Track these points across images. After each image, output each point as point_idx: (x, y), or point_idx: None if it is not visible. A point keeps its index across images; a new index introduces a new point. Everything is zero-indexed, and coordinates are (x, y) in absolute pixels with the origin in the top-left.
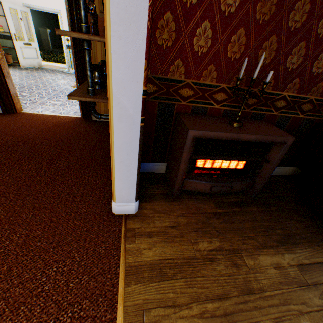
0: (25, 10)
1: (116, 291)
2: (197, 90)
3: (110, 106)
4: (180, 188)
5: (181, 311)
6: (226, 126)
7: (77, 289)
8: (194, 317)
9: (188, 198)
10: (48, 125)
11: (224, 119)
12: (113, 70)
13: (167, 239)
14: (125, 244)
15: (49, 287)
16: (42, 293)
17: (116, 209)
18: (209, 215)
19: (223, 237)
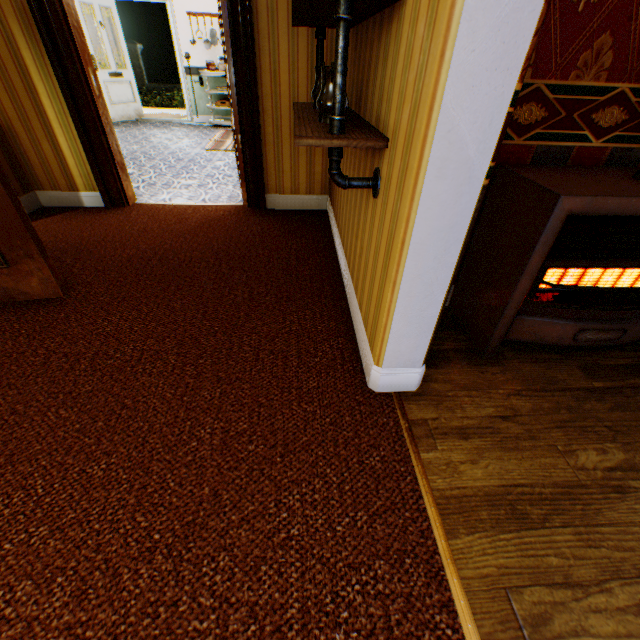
0: (107, 5)
1: (434, 547)
2: (556, 104)
3: (425, 141)
4: (502, 337)
5: (590, 597)
6: (637, 186)
7: (355, 539)
8: (623, 612)
9: (517, 357)
10: (190, 225)
11: (616, 172)
12: (459, 43)
13: (503, 444)
14: (417, 452)
15: (298, 531)
16: (290, 542)
17: (380, 381)
18: (578, 394)
19: (629, 441)
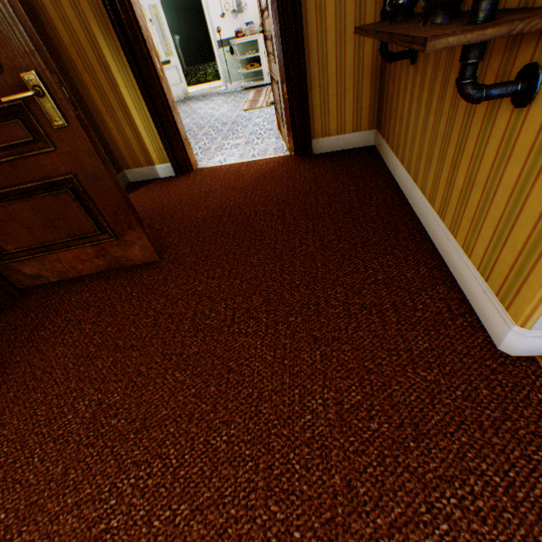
0: (153, 3)
1: None
2: None
3: None
4: None
5: None
6: None
7: None
8: None
9: None
10: (247, 181)
11: None
12: None
13: None
14: None
15: None
16: None
17: (522, 345)
18: None
19: None
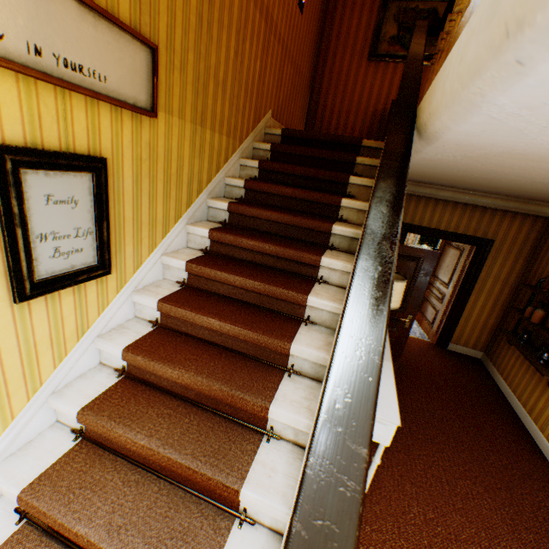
0: None
1: None
2: None
3: None
4: None
5: None
6: None
7: None
8: None
9: None
10: (414, 349)
11: None
12: None
13: None
14: None
15: (547, 504)
16: (546, 506)
17: None
18: None
19: None
